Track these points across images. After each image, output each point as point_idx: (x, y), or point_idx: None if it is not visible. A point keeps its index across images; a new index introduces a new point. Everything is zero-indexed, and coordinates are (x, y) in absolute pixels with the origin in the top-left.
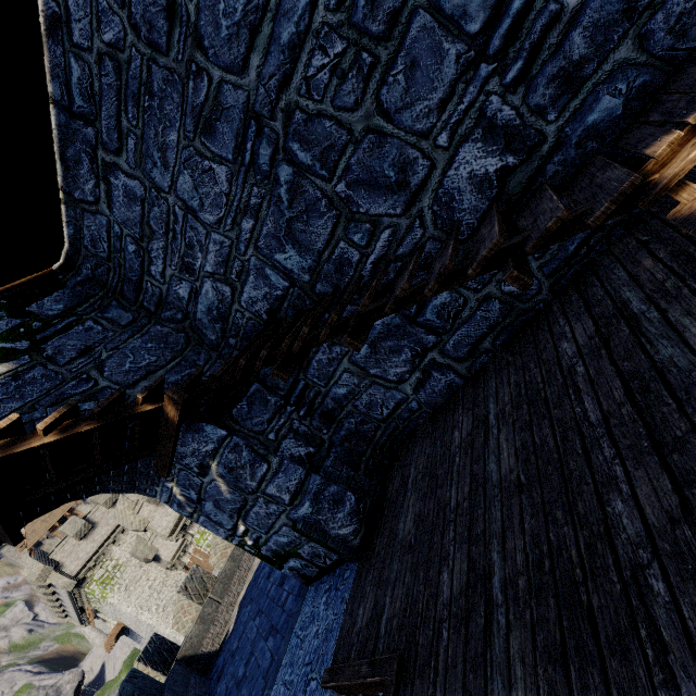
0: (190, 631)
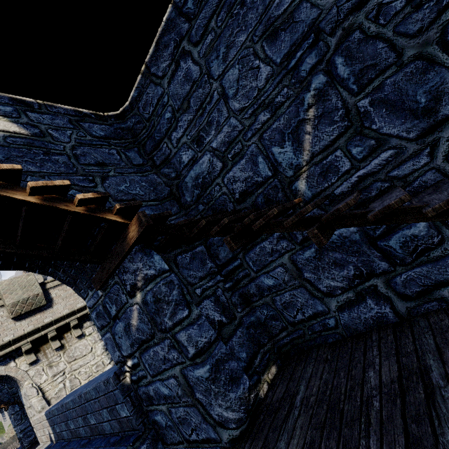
0: (7, 440)
